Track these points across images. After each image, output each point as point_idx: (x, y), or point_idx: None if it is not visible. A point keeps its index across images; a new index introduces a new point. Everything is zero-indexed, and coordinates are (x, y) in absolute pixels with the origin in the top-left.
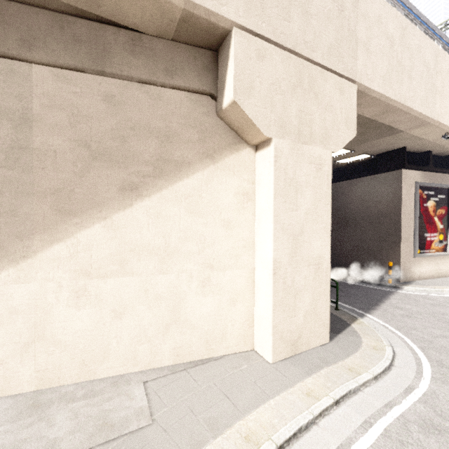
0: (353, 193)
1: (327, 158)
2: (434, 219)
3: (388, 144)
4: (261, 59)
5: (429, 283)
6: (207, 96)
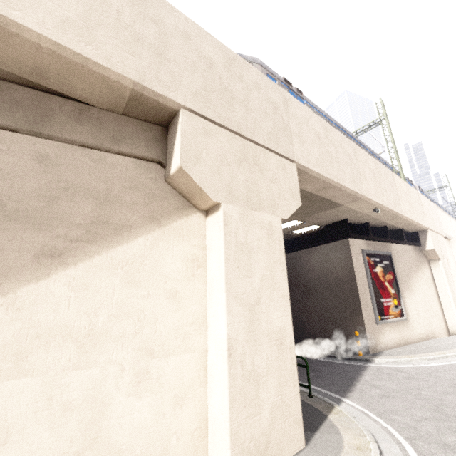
0: (311, 262)
1: (277, 224)
2: (385, 284)
3: (332, 216)
4: (207, 136)
5: (396, 353)
6: (155, 163)
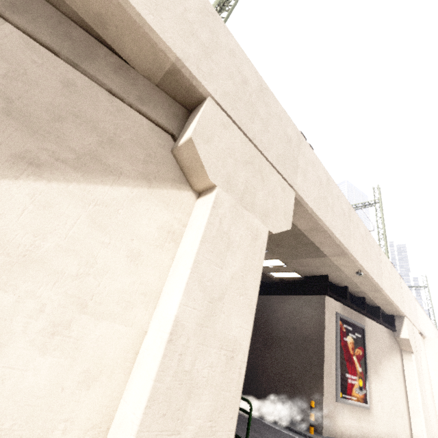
0: (282, 310)
1: (263, 233)
2: (353, 358)
3: (314, 267)
4: (224, 128)
5: None
6: (168, 135)
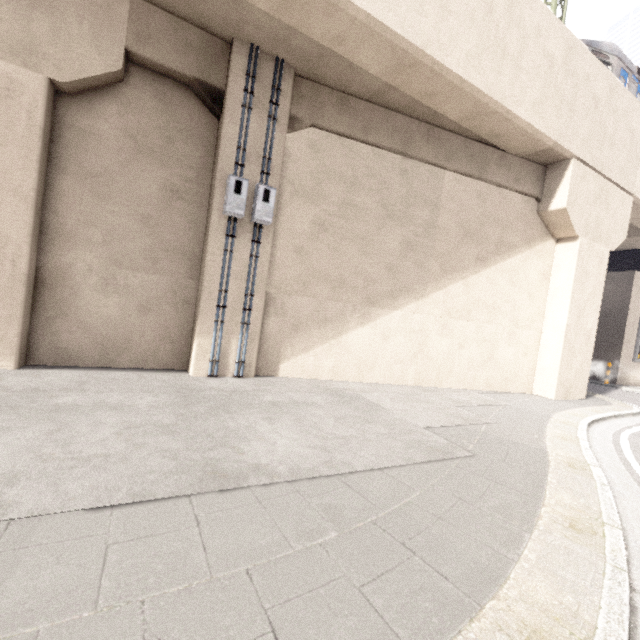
0: None
1: (606, 255)
2: None
3: (626, 244)
4: (582, 180)
5: None
6: (533, 199)
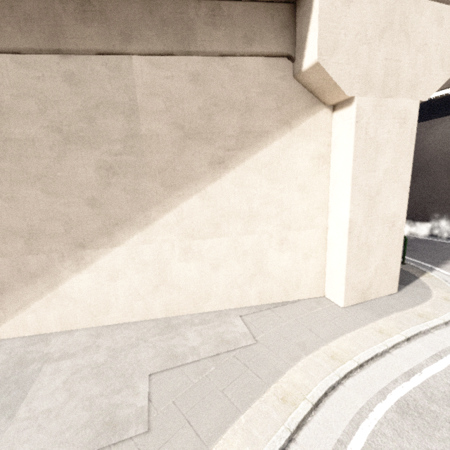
0: (430, 137)
1: (413, 110)
2: None
3: None
4: (347, 6)
5: None
6: (284, 58)
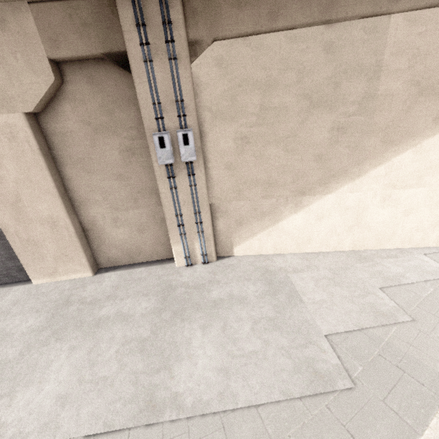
0: None
1: None
2: None
3: None
4: None
5: None
6: None
